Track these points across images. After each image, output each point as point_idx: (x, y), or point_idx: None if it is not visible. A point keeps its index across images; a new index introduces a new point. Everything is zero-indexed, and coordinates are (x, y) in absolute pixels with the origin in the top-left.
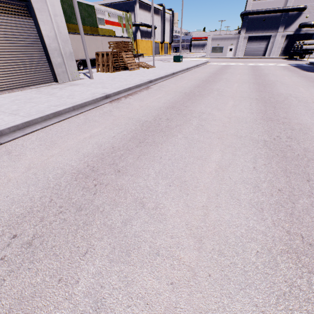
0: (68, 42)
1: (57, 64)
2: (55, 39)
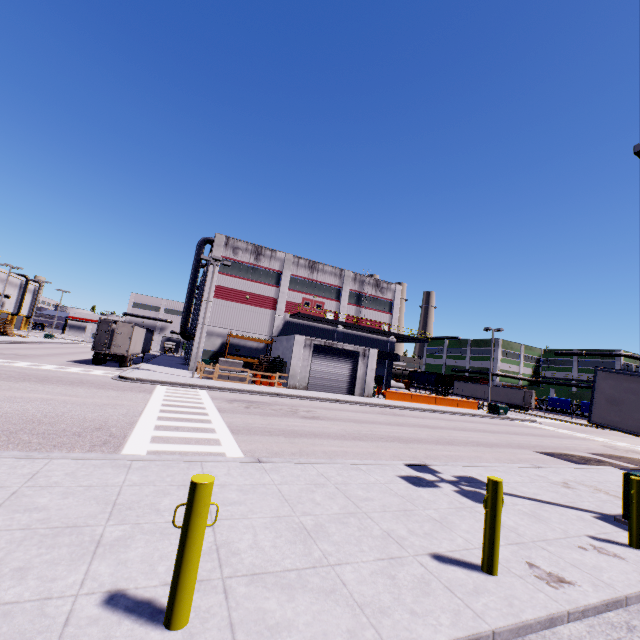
0: None
1: None
2: None
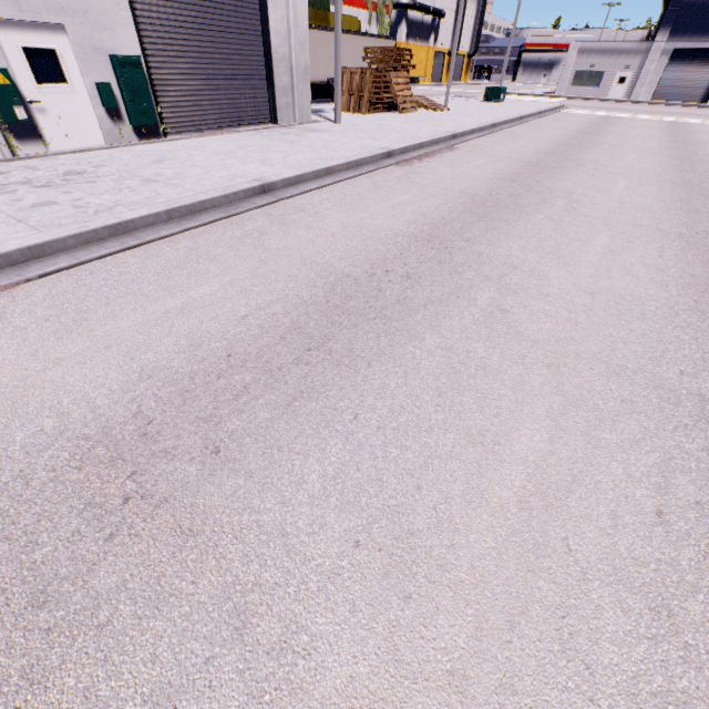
0: (306, 45)
1: (282, 88)
2: (285, 38)
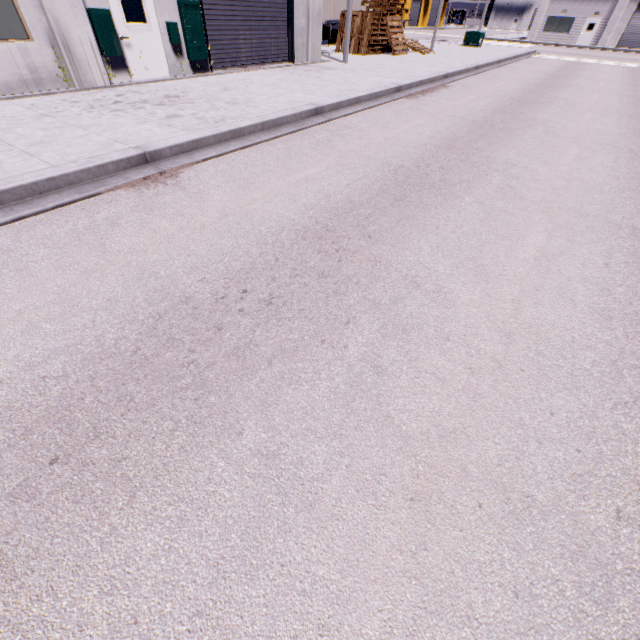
0: None
1: (299, 29)
2: None
